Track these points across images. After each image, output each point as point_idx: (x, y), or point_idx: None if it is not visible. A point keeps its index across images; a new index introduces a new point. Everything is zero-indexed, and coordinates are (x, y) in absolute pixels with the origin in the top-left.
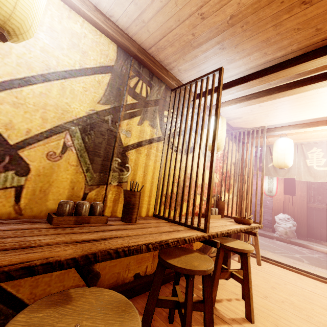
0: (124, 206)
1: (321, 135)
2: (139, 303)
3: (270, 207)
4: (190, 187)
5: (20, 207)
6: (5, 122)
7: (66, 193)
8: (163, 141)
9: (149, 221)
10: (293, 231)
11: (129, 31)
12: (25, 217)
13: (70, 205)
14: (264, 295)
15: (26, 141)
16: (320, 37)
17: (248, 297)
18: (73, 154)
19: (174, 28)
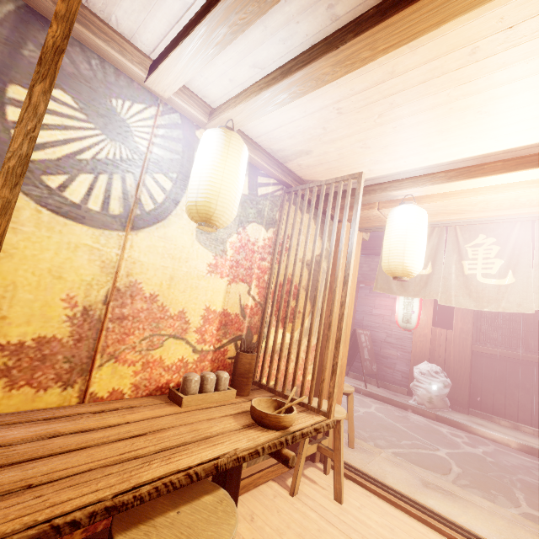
0: None
1: (494, 204)
2: None
3: (407, 348)
4: None
5: None
6: None
7: None
8: None
9: None
10: (443, 397)
11: None
12: None
13: None
14: None
15: None
16: None
17: None
18: None
19: None
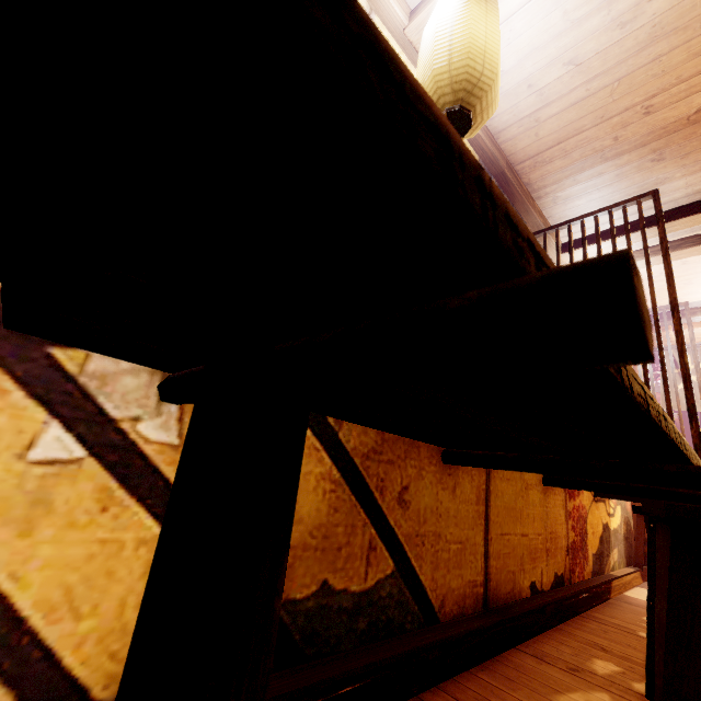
0: None
1: None
2: (569, 641)
3: None
4: None
5: None
6: None
7: None
8: None
9: None
10: None
11: (500, 135)
12: None
13: None
14: None
15: None
16: None
17: None
18: None
19: (587, 130)
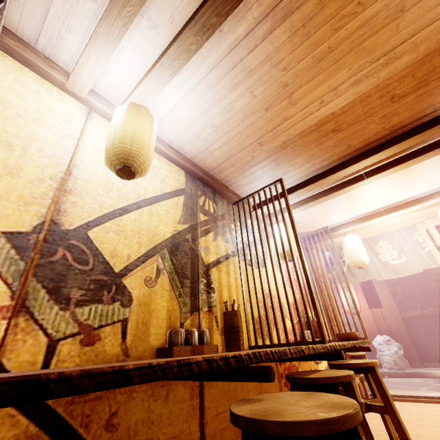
0: (227, 331)
1: (381, 227)
2: None
3: (360, 330)
4: (287, 297)
5: (126, 345)
6: (111, 250)
7: (165, 325)
8: (237, 255)
9: None
10: (402, 357)
11: (194, 159)
12: (131, 360)
13: (182, 332)
14: (415, 435)
15: (127, 268)
16: (351, 149)
17: (400, 429)
18: (166, 278)
19: (237, 154)
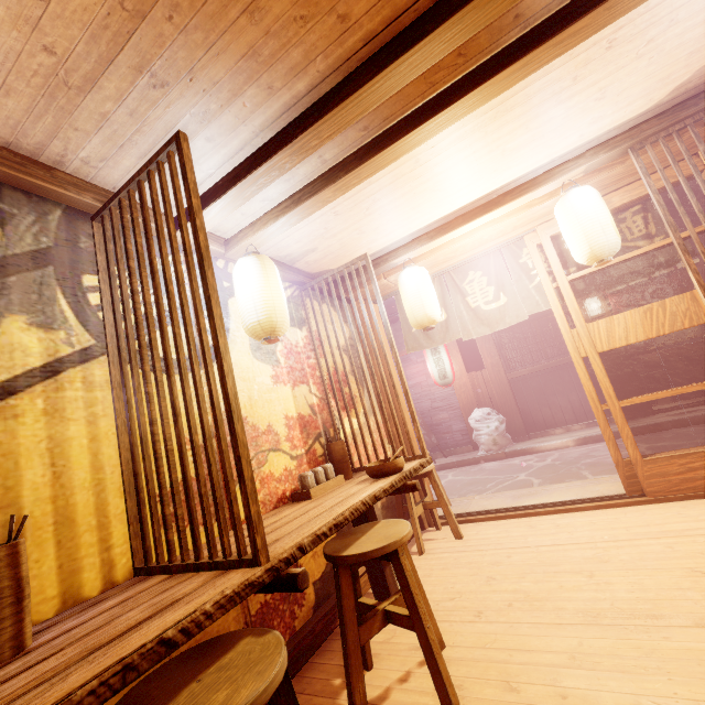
0: None
1: (469, 246)
2: None
3: (455, 405)
4: (195, 455)
5: None
6: None
7: None
8: (104, 356)
9: (97, 610)
10: (503, 434)
11: None
12: None
13: None
14: (475, 611)
15: None
16: (356, 35)
17: (431, 656)
18: None
19: None
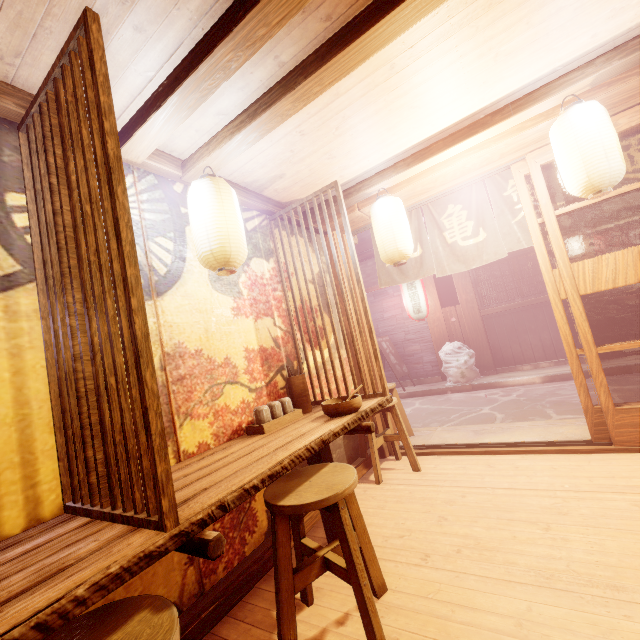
0: None
1: (449, 176)
2: None
3: (427, 338)
4: (109, 399)
5: None
6: None
7: None
8: (32, 283)
9: None
10: (472, 367)
11: None
12: None
13: None
14: (422, 554)
15: None
16: None
17: (365, 613)
18: None
19: None
